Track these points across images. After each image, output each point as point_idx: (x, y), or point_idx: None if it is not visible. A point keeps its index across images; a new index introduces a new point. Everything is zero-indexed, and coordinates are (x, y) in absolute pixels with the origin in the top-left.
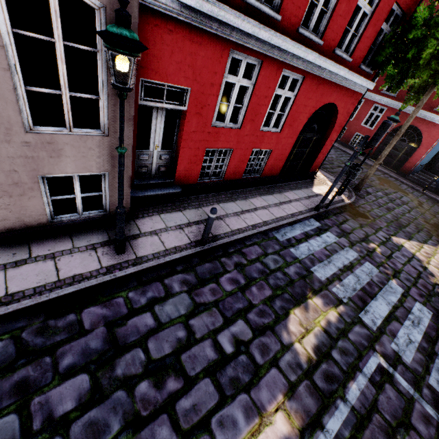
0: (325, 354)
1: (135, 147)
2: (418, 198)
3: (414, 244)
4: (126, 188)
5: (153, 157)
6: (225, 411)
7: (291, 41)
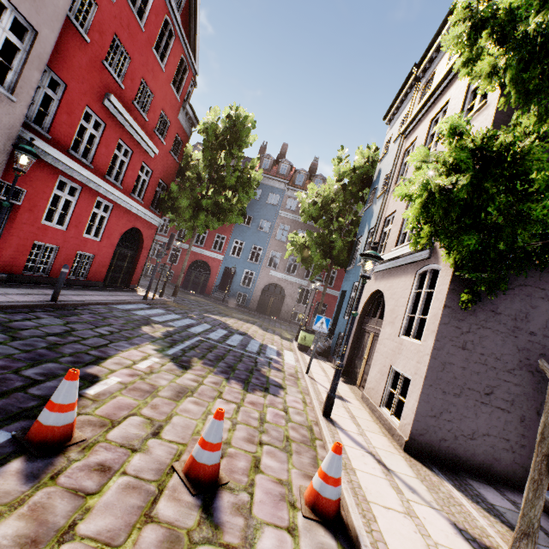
0: (170, 336)
1: None
2: (220, 305)
3: (218, 316)
4: None
5: None
6: (116, 344)
7: (103, 181)
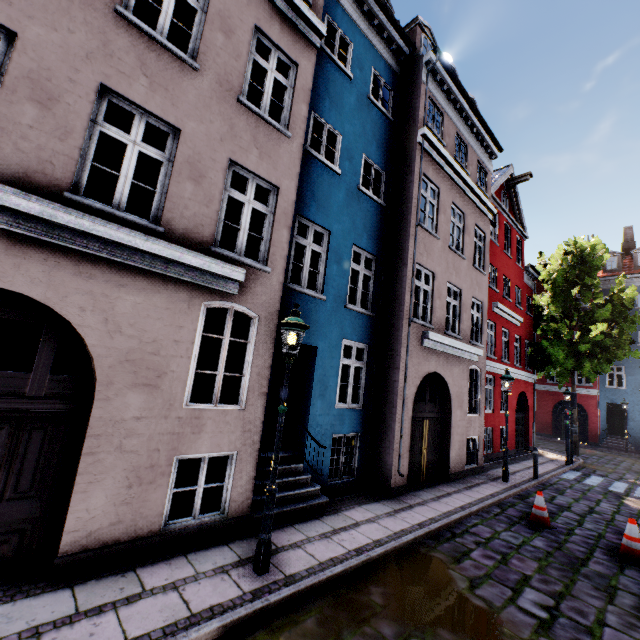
0: None
1: None
2: (629, 458)
3: None
4: (482, 447)
5: None
6: (639, 521)
7: (504, 365)
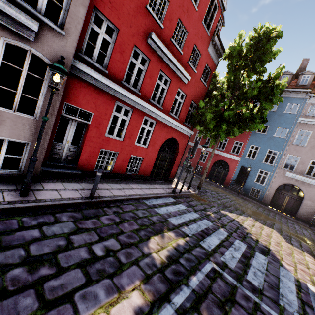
0: (174, 260)
1: (53, 138)
2: (236, 197)
3: (234, 214)
4: (41, 156)
5: (65, 148)
6: (89, 289)
7: (146, 103)
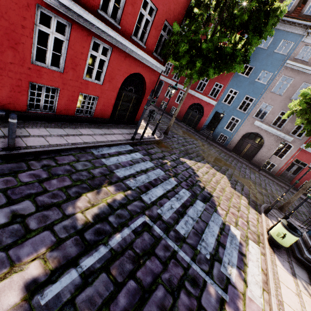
0: (102, 219)
1: None
2: (203, 142)
3: (193, 162)
4: None
5: None
6: None
7: (92, 15)
